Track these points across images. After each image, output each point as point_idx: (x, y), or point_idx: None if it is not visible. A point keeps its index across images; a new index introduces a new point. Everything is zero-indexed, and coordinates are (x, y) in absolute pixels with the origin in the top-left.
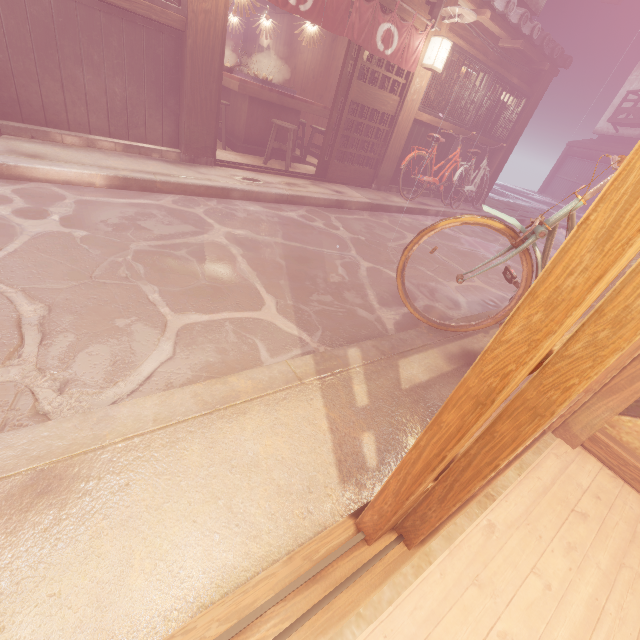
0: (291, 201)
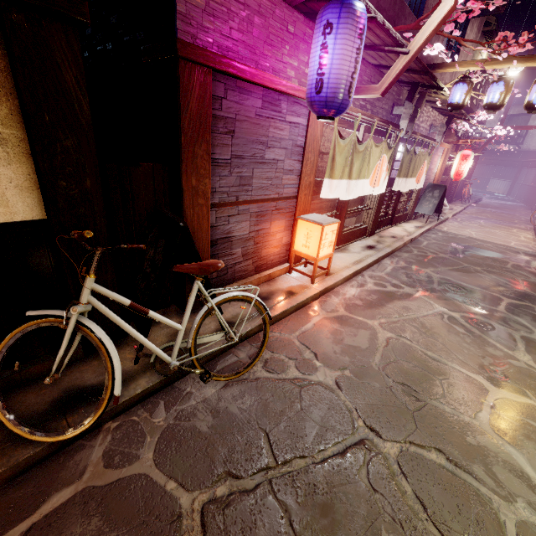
0: (459, 212)
